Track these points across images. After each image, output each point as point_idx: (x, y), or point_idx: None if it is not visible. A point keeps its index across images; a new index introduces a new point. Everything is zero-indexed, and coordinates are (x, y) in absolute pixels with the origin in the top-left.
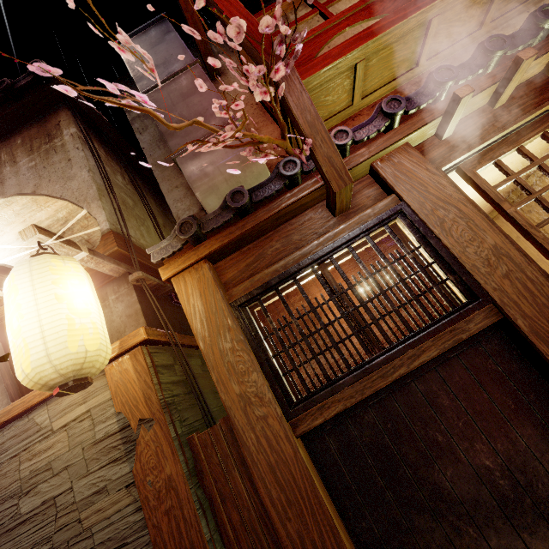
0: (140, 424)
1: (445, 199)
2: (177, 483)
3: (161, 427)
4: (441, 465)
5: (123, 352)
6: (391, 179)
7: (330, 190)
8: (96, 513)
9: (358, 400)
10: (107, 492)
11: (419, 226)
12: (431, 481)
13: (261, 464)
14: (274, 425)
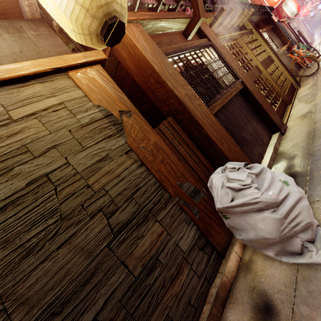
0: (121, 113)
1: (222, 46)
2: (162, 145)
3: (138, 116)
4: (243, 131)
5: (88, 61)
6: (205, 32)
7: (197, 17)
8: (105, 175)
9: (222, 105)
10: (110, 159)
11: (218, 52)
12: (242, 136)
13: (206, 124)
14: (204, 108)
